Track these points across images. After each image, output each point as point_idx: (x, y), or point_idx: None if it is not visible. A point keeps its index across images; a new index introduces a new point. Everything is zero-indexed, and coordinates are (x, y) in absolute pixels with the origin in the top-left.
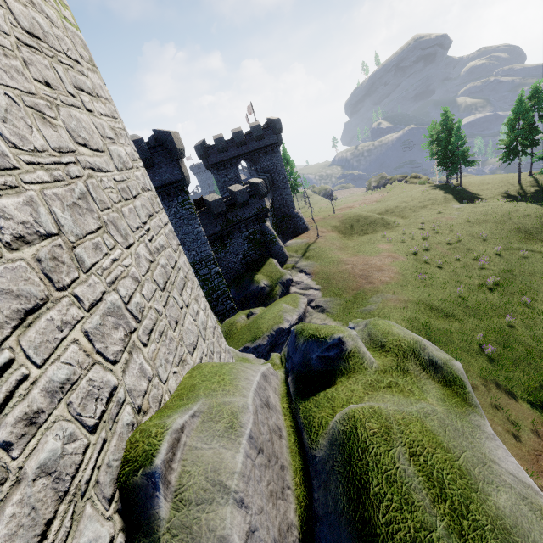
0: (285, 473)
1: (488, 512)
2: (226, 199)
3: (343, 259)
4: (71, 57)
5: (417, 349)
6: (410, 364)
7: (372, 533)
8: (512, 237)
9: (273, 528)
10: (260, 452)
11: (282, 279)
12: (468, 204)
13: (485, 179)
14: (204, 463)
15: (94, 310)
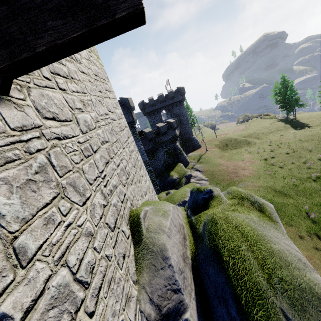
0: (185, 240)
1: (266, 247)
2: (155, 131)
3: (221, 163)
4: (103, 78)
5: (248, 197)
6: (245, 202)
7: (217, 247)
8: None
9: (180, 252)
10: (175, 227)
11: (185, 174)
12: (300, 130)
13: (312, 114)
14: (155, 222)
15: (118, 167)
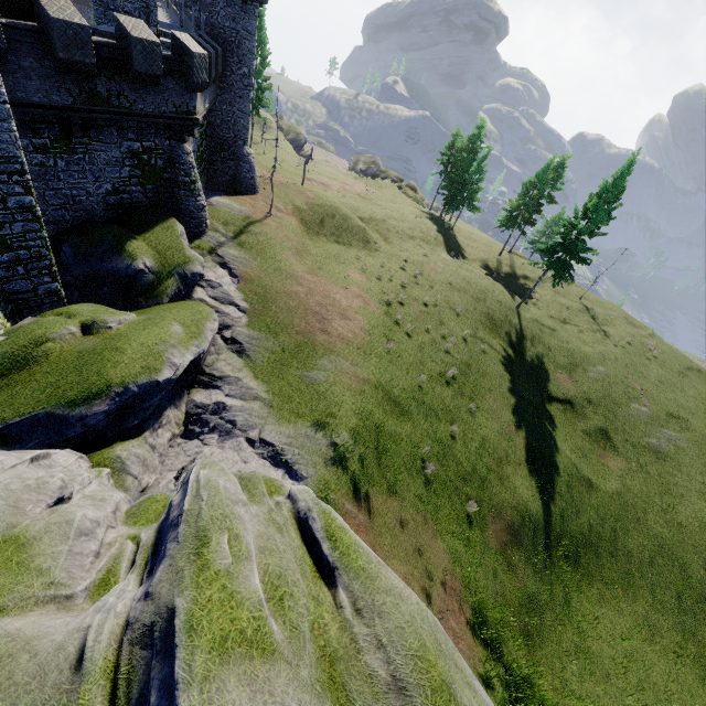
0: None
1: None
2: (104, 41)
3: (297, 272)
4: None
5: None
6: None
7: None
8: (480, 323)
9: None
10: None
11: (184, 269)
12: (455, 260)
13: (474, 233)
14: None
15: None
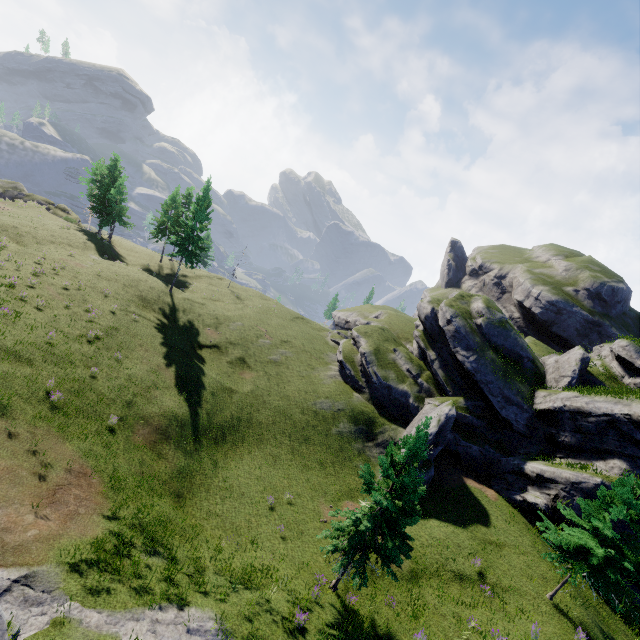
0: None
1: None
2: None
3: None
4: None
5: None
6: None
7: None
8: (133, 302)
9: None
10: None
11: None
12: (108, 260)
13: (137, 247)
14: None
15: None
